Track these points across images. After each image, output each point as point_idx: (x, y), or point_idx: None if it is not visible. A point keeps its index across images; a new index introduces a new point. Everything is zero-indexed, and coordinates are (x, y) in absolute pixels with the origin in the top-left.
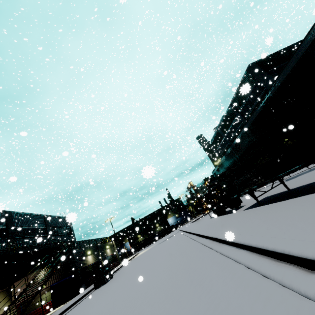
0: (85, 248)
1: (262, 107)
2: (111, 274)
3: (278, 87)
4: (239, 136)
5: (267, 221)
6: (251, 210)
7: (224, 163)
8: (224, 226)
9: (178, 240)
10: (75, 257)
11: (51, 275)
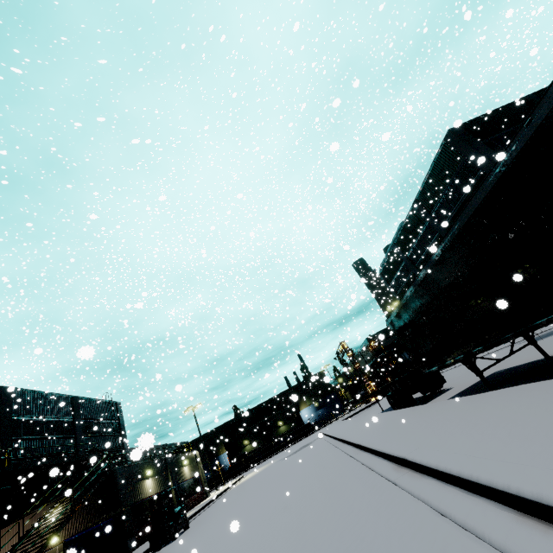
0: (141, 464)
1: (497, 175)
2: (187, 521)
3: (538, 127)
4: (444, 243)
5: (534, 424)
6: (477, 399)
7: (411, 302)
8: (419, 432)
9: (320, 455)
10: (119, 481)
11: (68, 519)
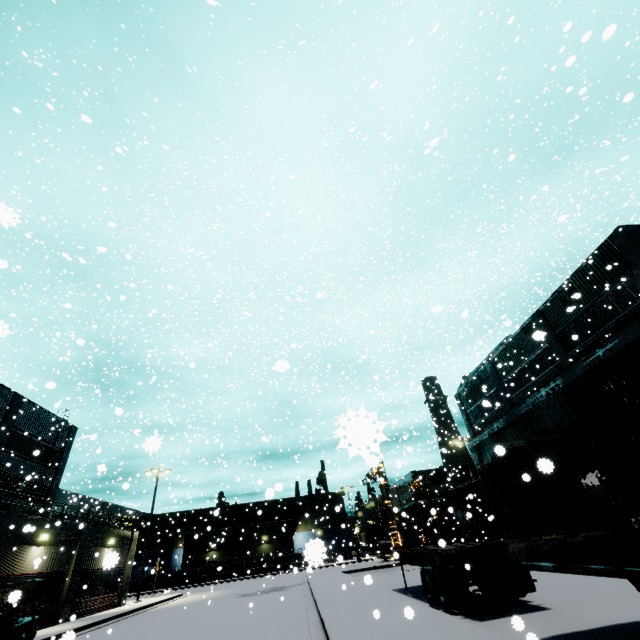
0: (40, 520)
1: None
2: None
3: None
4: None
5: None
6: None
7: (543, 411)
8: None
9: (278, 630)
10: None
11: None
